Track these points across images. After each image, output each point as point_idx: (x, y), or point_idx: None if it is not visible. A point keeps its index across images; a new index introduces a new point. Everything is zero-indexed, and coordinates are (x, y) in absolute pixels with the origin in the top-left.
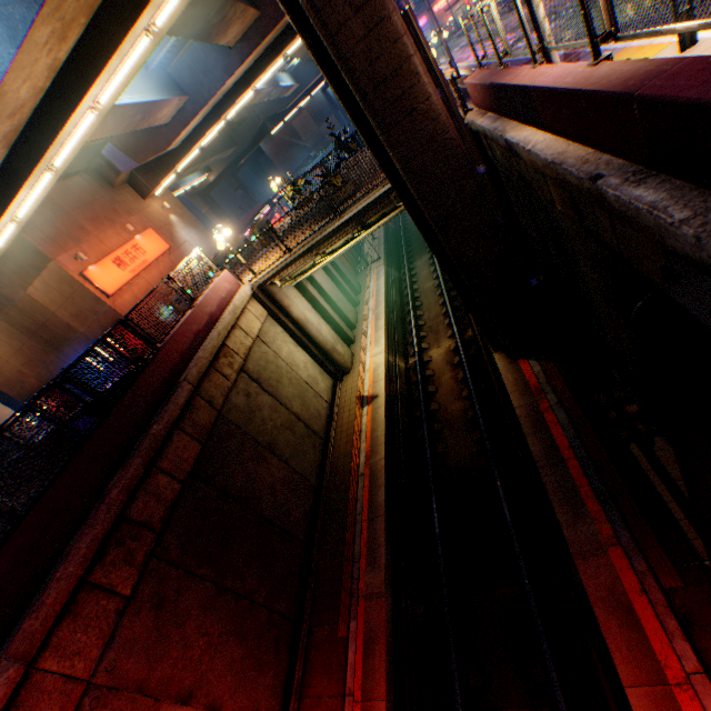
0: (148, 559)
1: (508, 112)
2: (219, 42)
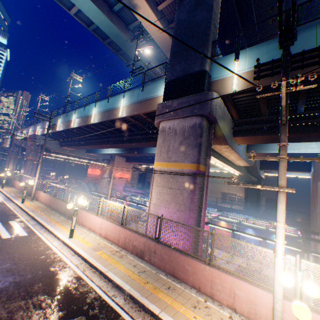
0: None
1: None
2: None
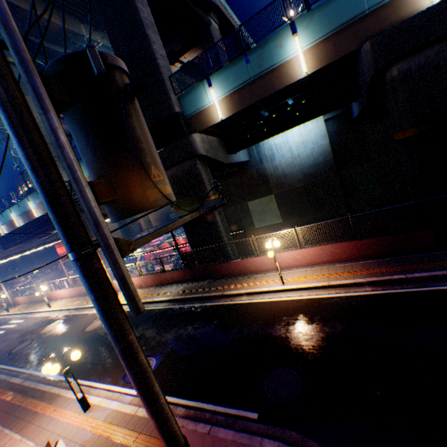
0: None
1: None
2: None
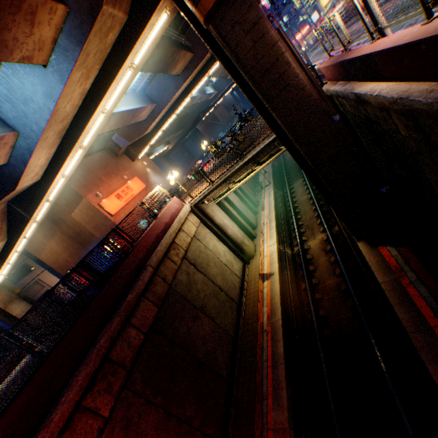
0: (121, 389)
1: (354, 77)
2: (171, 73)
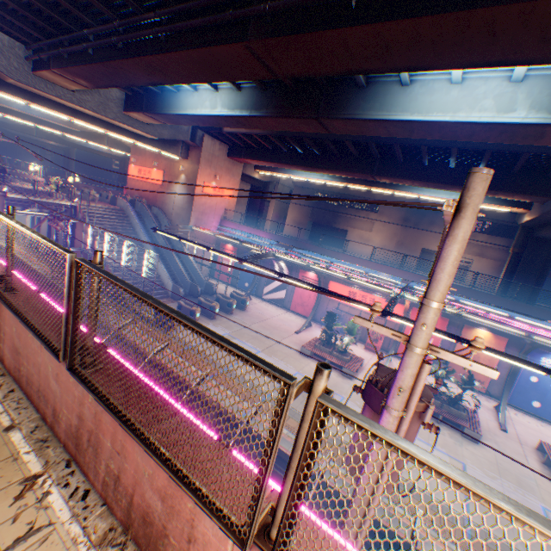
0: None
1: None
2: None
